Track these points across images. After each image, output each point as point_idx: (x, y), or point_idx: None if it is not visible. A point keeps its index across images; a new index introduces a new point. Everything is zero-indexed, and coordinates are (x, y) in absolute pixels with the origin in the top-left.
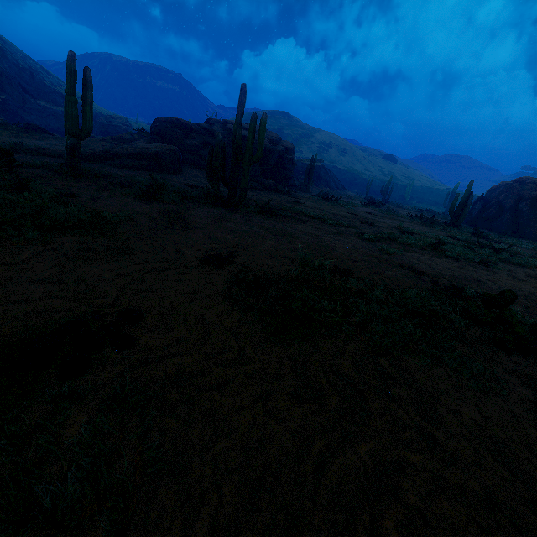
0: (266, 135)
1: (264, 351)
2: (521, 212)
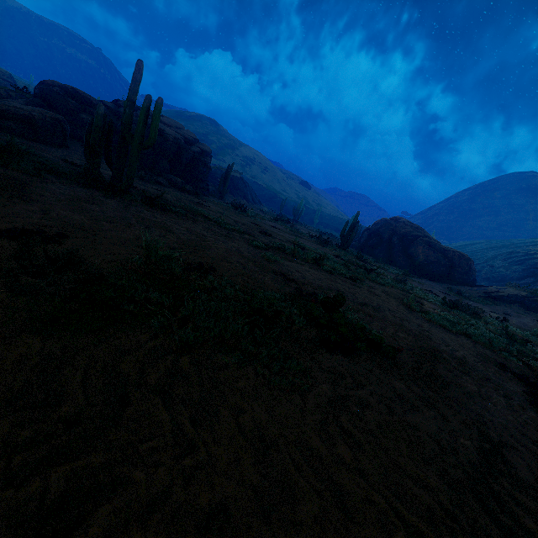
0: (182, 132)
1: (6, 345)
2: (394, 244)
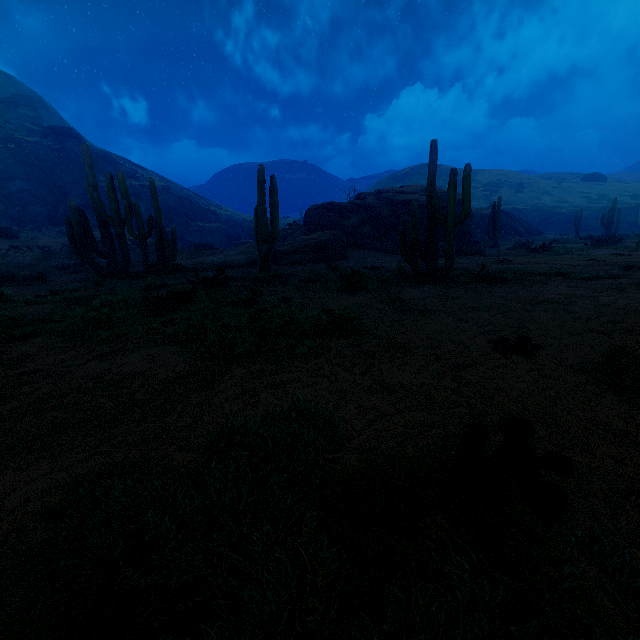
0: None
1: None
2: None
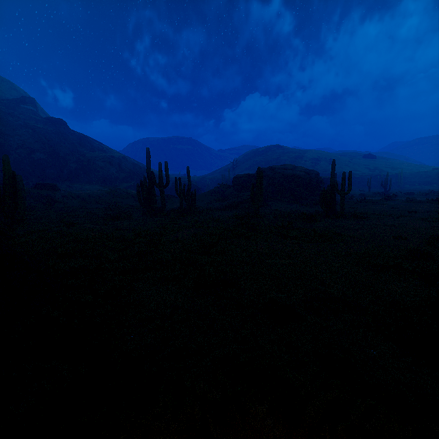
0: (300, 170)
1: None
2: None
